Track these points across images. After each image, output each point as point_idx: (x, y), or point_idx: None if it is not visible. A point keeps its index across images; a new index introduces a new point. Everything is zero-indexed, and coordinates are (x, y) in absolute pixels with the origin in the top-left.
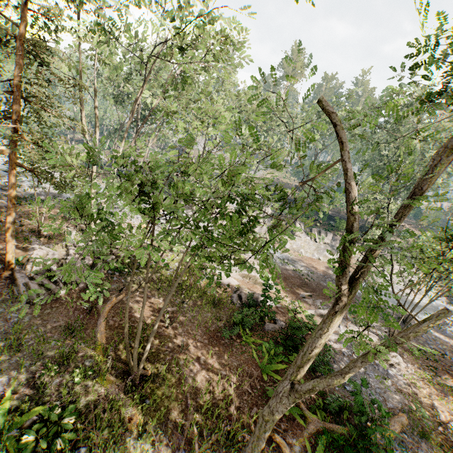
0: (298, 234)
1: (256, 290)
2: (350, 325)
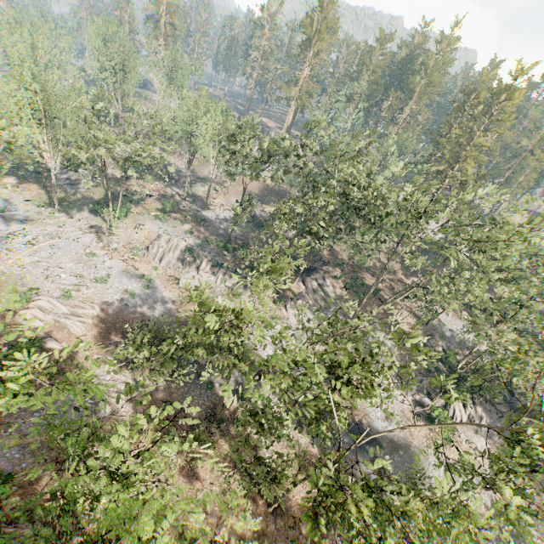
0: (200, 274)
1: (59, 334)
2: (124, 373)
